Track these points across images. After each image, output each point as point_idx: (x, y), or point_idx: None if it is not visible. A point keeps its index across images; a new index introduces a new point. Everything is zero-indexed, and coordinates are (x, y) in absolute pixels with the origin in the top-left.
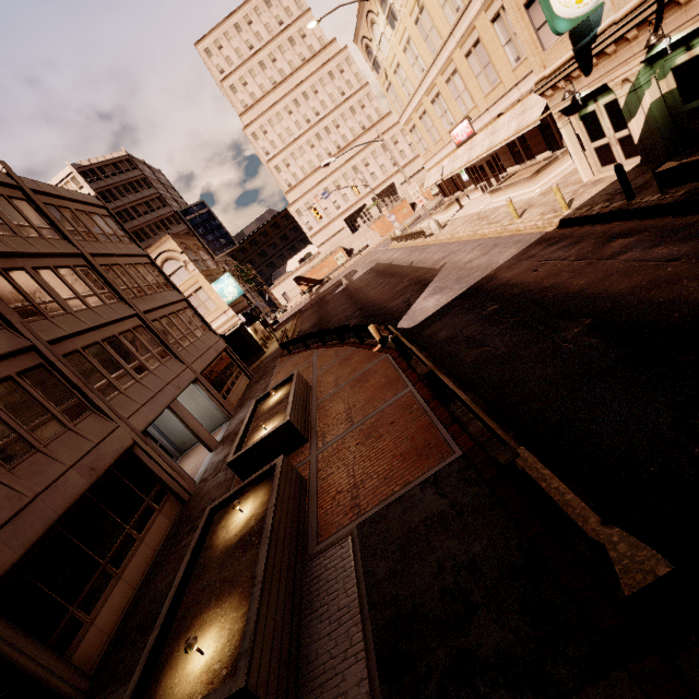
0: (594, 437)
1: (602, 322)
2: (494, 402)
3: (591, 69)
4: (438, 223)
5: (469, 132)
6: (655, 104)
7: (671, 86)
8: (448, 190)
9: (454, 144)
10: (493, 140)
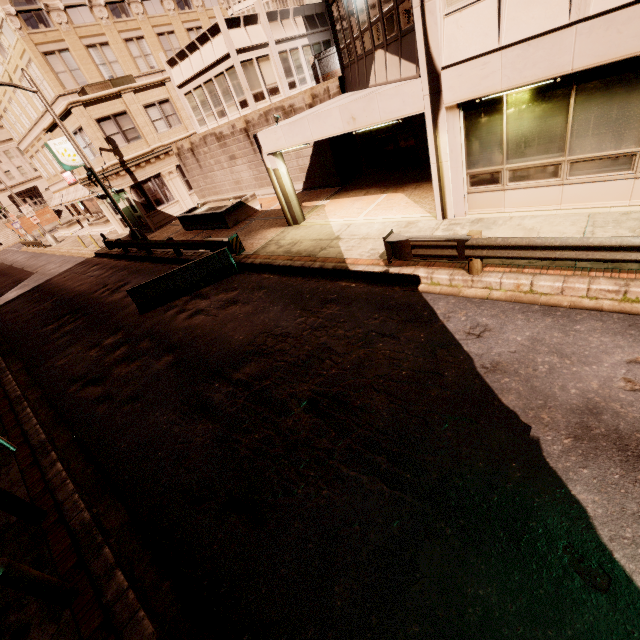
0: (22, 331)
1: (58, 298)
2: (3, 331)
3: (97, 185)
4: (55, 238)
5: (74, 179)
6: (125, 209)
7: (128, 204)
8: (74, 212)
9: (67, 183)
10: (85, 192)
